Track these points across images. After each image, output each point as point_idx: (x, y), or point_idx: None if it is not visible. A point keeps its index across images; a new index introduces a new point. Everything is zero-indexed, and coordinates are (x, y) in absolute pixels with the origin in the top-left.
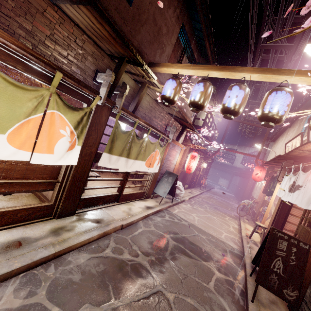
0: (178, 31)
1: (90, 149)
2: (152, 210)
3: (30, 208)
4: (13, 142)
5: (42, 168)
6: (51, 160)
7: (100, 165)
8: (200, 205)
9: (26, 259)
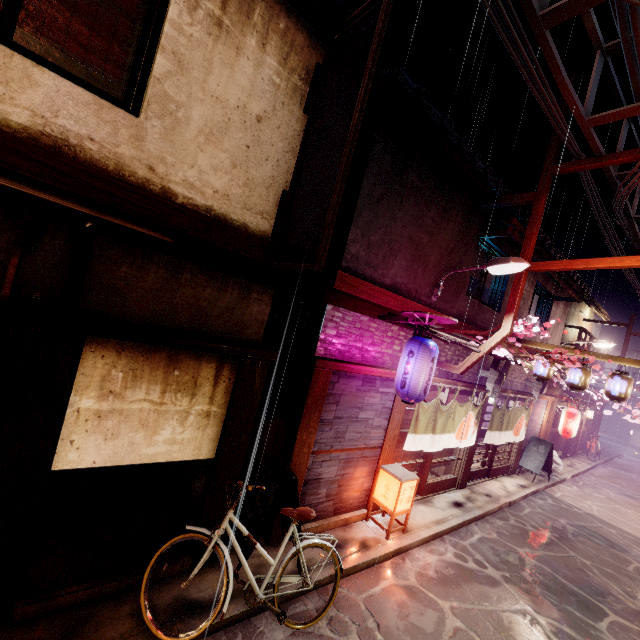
0: (533, 291)
1: (478, 429)
2: (528, 490)
3: (449, 479)
4: (456, 437)
5: (451, 448)
6: (465, 444)
7: (484, 442)
8: (595, 489)
9: (472, 513)
